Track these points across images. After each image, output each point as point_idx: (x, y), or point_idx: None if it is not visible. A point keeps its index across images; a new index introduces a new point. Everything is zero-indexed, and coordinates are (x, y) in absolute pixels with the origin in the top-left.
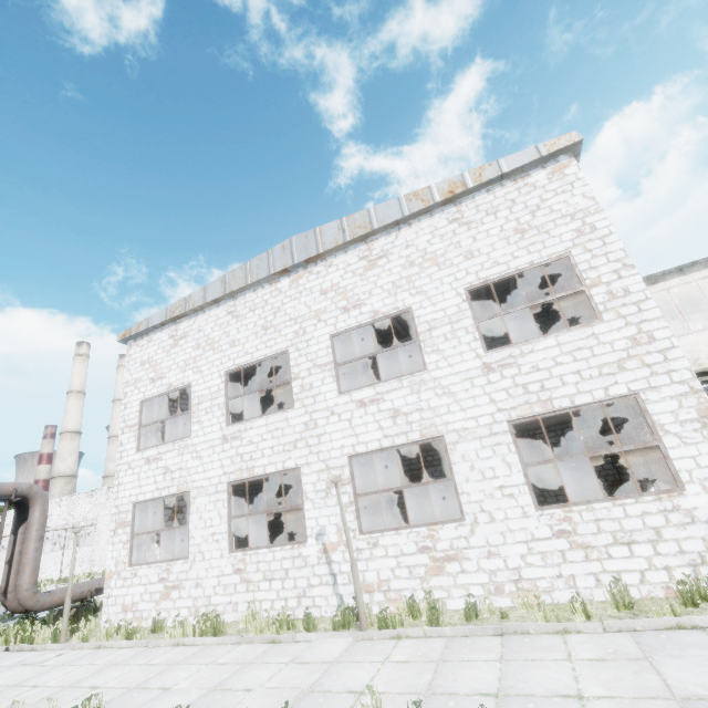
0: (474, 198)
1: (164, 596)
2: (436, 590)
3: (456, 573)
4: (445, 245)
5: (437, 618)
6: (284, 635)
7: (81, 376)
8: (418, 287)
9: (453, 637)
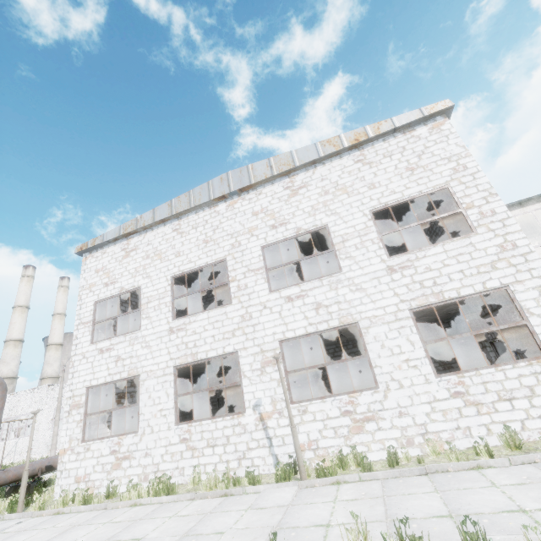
0: (373, 145)
1: (115, 466)
2: (358, 445)
3: (373, 431)
4: (352, 178)
5: (369, 465)
6: (236, 489)
7: (26, 294)
8: (332, 209)
9: (385, 479)
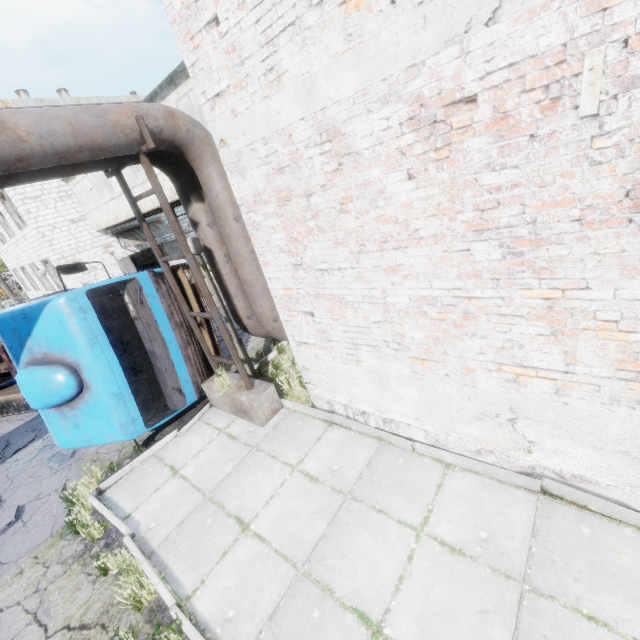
0: None
1: None
2: None
3: None
4: None
5: None
6: None
7: None
8: None
9: None
